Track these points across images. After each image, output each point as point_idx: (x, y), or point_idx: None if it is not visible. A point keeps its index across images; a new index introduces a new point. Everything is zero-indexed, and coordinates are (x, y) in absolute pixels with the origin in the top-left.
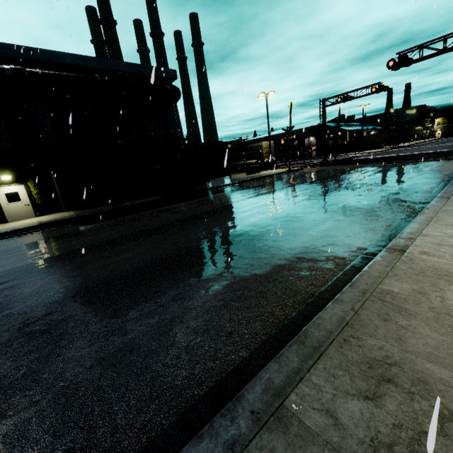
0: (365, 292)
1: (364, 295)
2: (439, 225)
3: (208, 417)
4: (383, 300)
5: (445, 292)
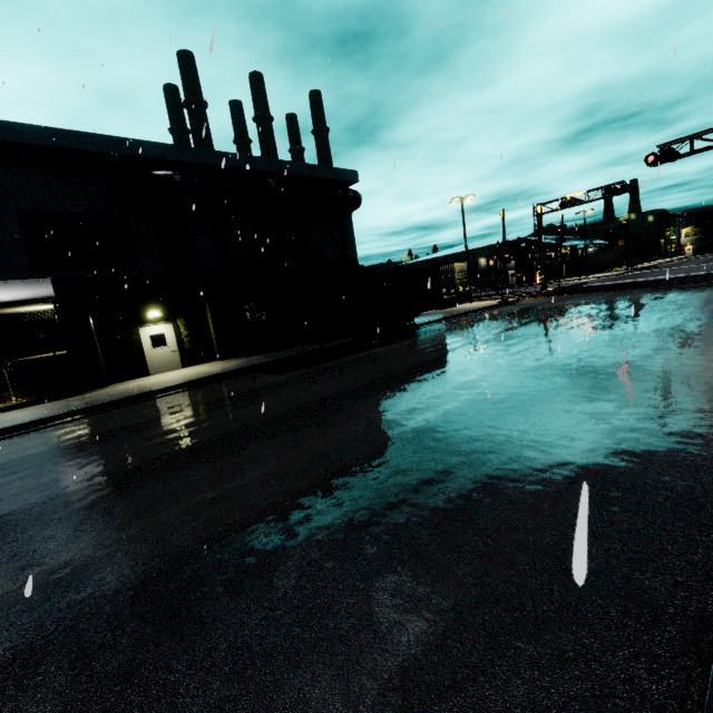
0: None
1: None
2: None
3: None
4: None
5: None
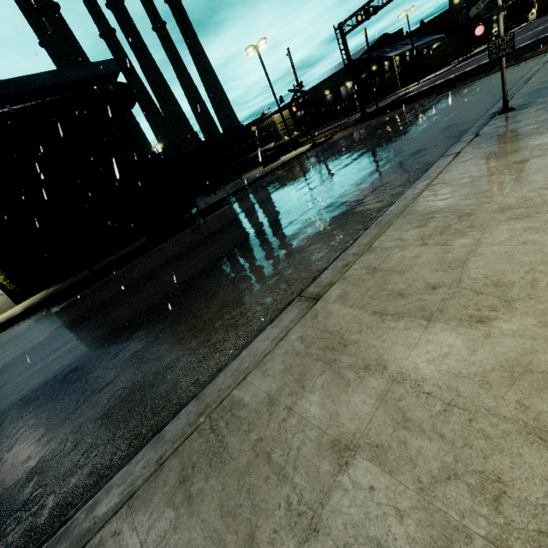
0: (203, 413)
1: (196, 421)
2: (405, 222)
3: None
4: (214, 428)
5: (303, 395)
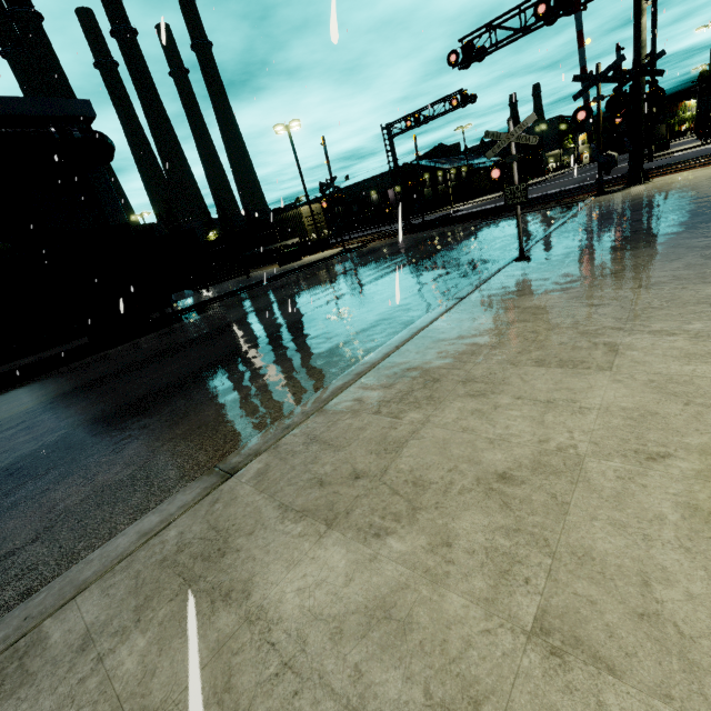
0: None
1: None
2: (375, 377)
3: None
4: None
5: (130, 635)
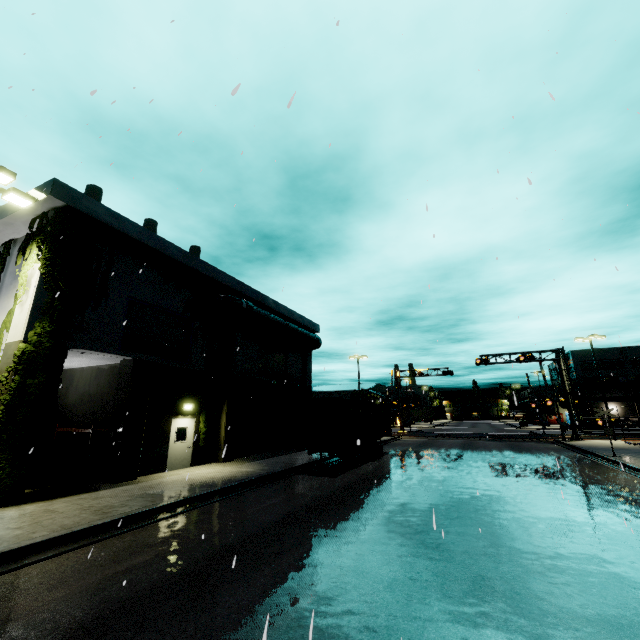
0: None
1: None
2: None
3: None
4: None
5: None
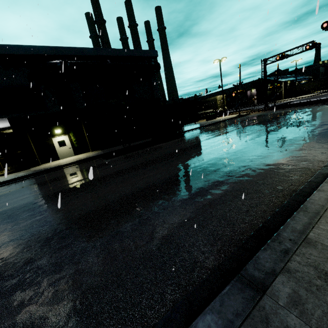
0: None
1: None
2: None
3: (257, 246)
4: None
5: None
